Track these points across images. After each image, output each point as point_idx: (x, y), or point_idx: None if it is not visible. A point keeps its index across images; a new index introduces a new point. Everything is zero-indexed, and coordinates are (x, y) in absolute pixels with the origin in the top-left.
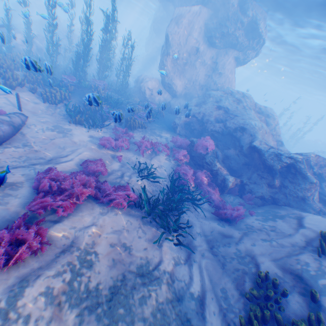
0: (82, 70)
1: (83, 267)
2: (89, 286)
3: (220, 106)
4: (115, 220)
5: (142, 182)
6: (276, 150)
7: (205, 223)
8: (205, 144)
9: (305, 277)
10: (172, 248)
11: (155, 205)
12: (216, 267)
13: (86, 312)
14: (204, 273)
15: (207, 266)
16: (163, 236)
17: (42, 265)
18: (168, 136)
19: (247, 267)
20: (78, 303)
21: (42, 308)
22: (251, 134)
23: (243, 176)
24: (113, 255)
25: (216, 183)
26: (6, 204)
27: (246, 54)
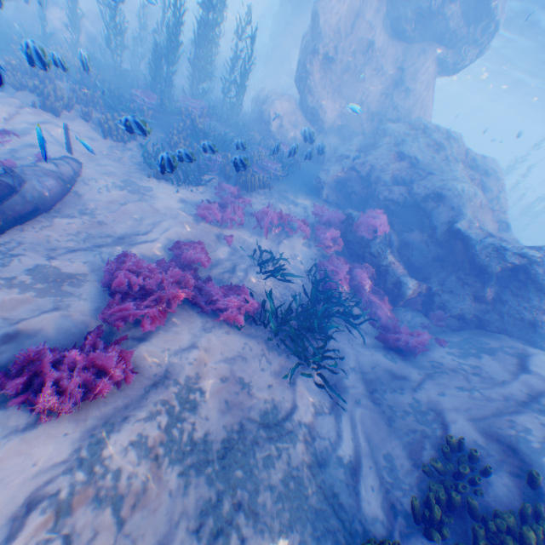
0: (166, 81)
1: (184, 409)
2: (195, 437)
3: (402, 153)
4: (225, 341)
5: (265, 282)
6: (496, 238)
7: (362, 353)
8: (371, 222)
9: (522, 451)
10: (311, 389)
11: (285, 321)
12: (378, 422)
13: (192, 472)
14: (359, 429)
15: (364, 419)
16: (297, 369)
17: (128, 403)
18: (307, 204)
19: (428, 427)
20: (181, 459)
21: (134, 463)
22: (455, 207)
23: (432, 280)
24: (224, 394)
25: (385, 289)
26: (69, 309)
27: (460, 52)
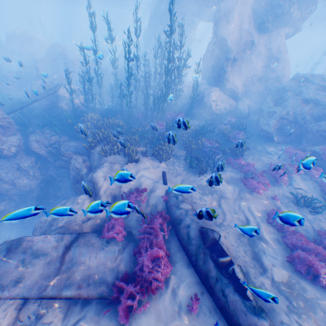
0: (163, 111)
1: None
2: None
3: (305, 99)
4: None
5: (316, 216)
6: None
7: None
8: None
9: None
10: None
11: None
12: None
13: None
14: None
15: None
16: None
17: None
18: (274, 150)
19: None
20: None
21: None
22: None
23: None
24: None
25: None
26: None
27: (296, 27)
